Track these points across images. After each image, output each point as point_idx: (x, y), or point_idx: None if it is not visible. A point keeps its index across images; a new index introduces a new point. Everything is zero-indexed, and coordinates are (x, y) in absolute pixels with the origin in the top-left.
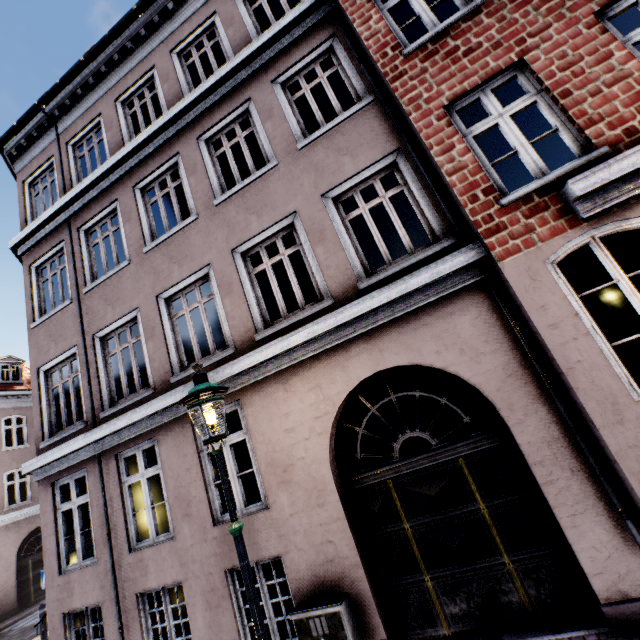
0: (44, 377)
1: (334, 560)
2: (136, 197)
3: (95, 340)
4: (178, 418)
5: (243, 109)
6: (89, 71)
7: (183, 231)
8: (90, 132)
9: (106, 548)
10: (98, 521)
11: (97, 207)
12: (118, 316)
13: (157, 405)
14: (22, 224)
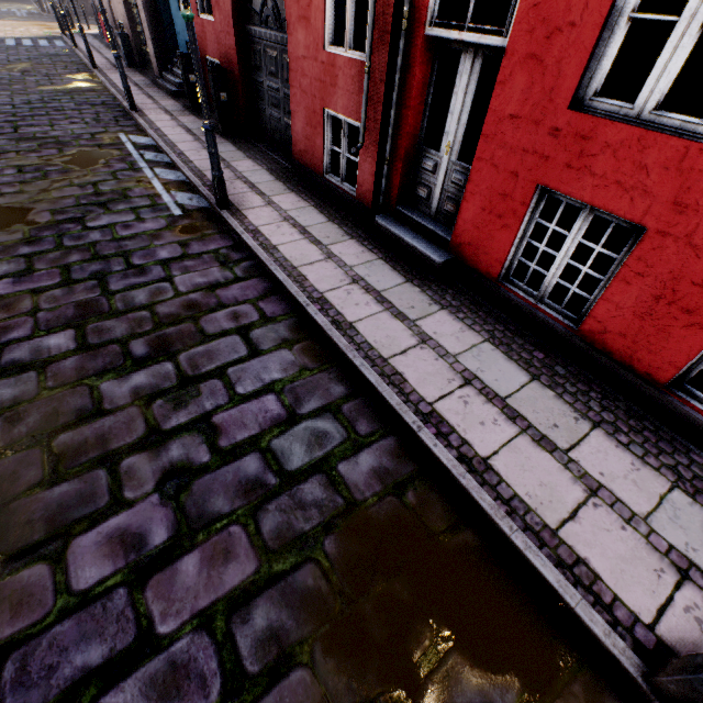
0: None
1: (111, 17)
2: None
3: None
4: None
5: None
6: None
7: None
8: None
9: None
10: None
11: None
12: None
13: None
14: None
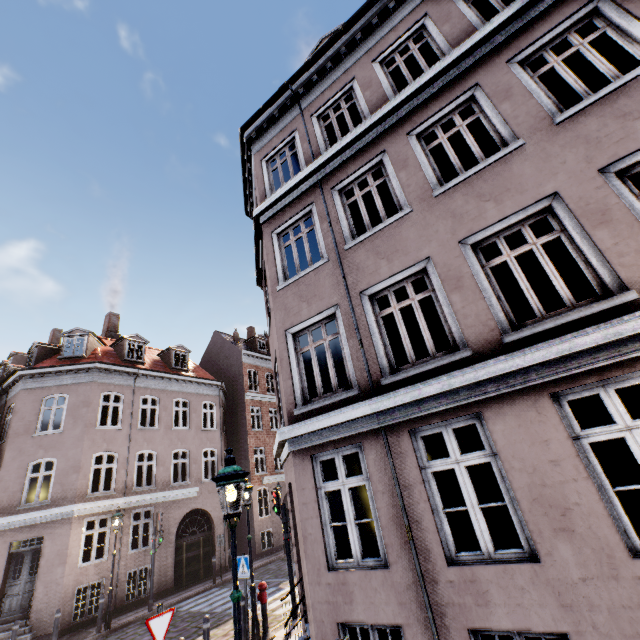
0: (292, 340)
1: None
2: (410, 144)
3: (362, 298)
4: (522, 389)
5: (586, 11)
6: (343, 41)
7: (497, 163)
8: (337, 101)
9: (404, 550)
10: (387, 512)
11: (356, 164)
12: (397, 269)
13: (496, 367)
14: (261, 196)
